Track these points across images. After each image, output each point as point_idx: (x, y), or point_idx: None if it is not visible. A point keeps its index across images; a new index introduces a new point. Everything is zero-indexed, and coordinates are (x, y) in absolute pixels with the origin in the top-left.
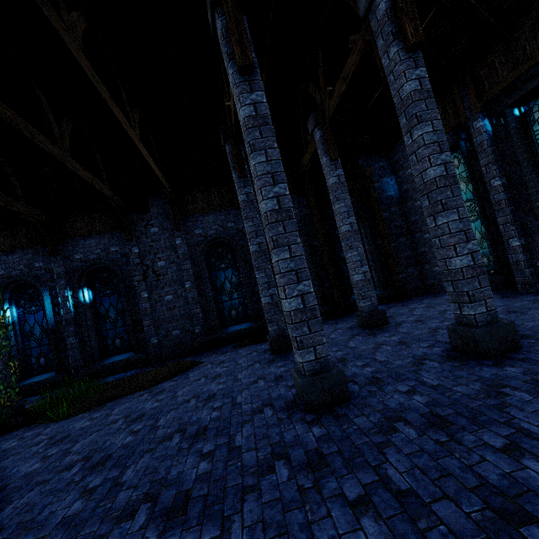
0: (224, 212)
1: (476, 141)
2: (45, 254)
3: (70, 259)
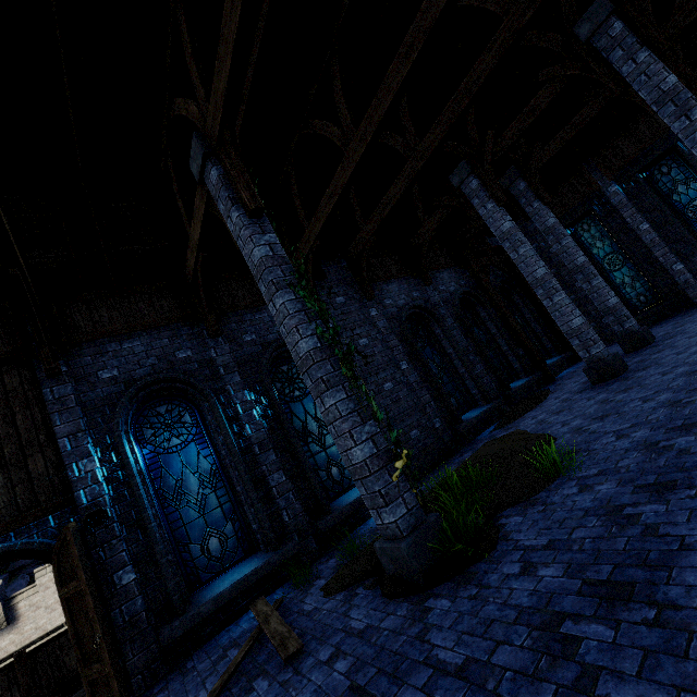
0: (404, 281)
1: (614, 201)
2: (192, 337)
3: (237, 343)
